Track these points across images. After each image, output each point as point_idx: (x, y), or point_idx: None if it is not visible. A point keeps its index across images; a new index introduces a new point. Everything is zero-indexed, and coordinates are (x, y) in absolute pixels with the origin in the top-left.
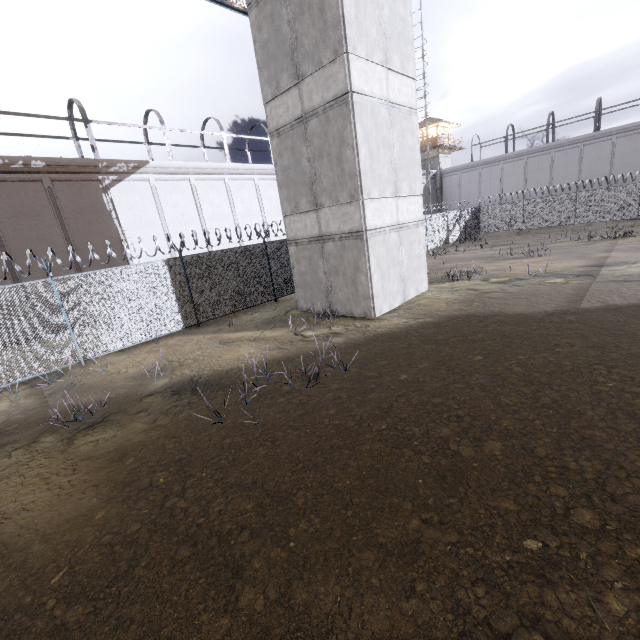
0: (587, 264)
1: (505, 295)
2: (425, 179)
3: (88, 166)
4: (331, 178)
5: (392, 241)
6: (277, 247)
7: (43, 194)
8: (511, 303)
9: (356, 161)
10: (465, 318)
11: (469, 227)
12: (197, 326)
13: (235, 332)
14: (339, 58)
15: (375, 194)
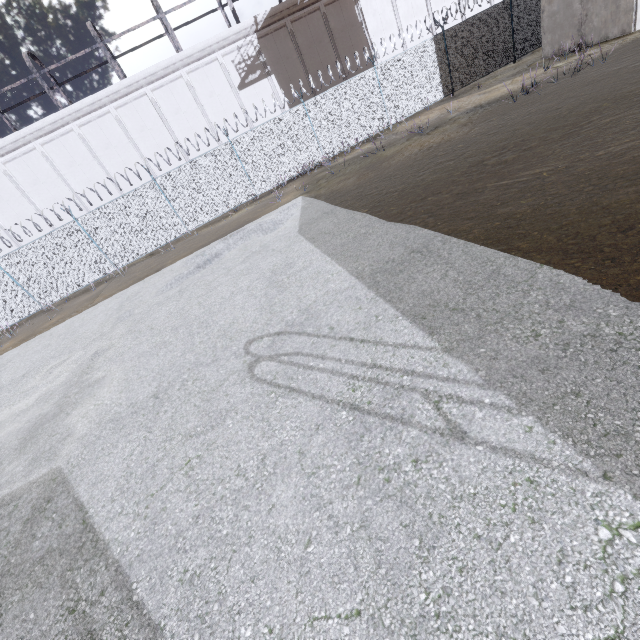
0: None
1: None
2: None
3: None
4: None
5: None
6: None
7: (321, 22)
8: None
9: None
10: None
11: None
12: (447, 100)
13: (486, 89)
14: None
15: None
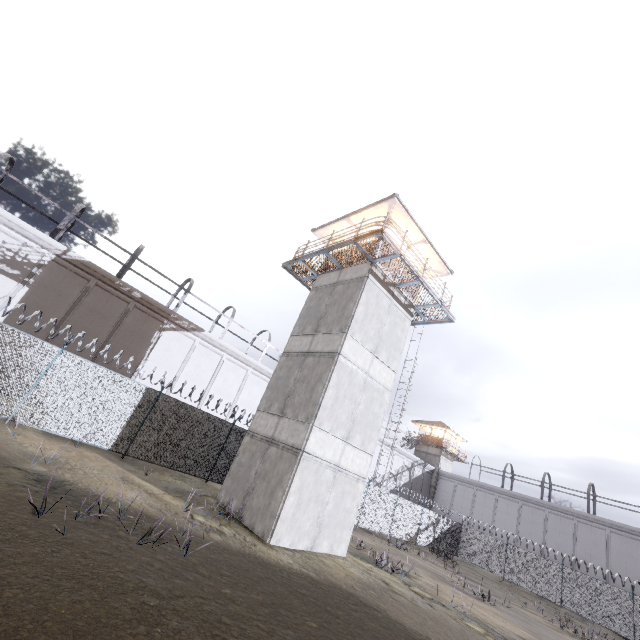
0: (528, 638)
1: (408, 603)
2: (422, 469)
3: (165, 312)
4: (301, 398)
5: (325, 476)
6: (241, 434)
7: (122, 310)
8: (405, 611)
9: (322, 395)
10: (346, 593)
11: (445, 540)
12: (123, 458)
13: (144, 479)
14: (341, 333)
15: (326, 427)
